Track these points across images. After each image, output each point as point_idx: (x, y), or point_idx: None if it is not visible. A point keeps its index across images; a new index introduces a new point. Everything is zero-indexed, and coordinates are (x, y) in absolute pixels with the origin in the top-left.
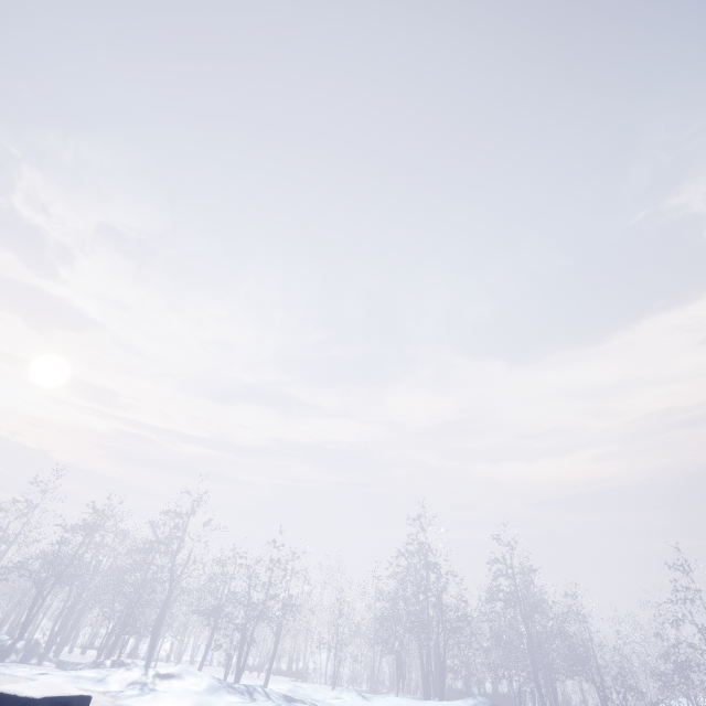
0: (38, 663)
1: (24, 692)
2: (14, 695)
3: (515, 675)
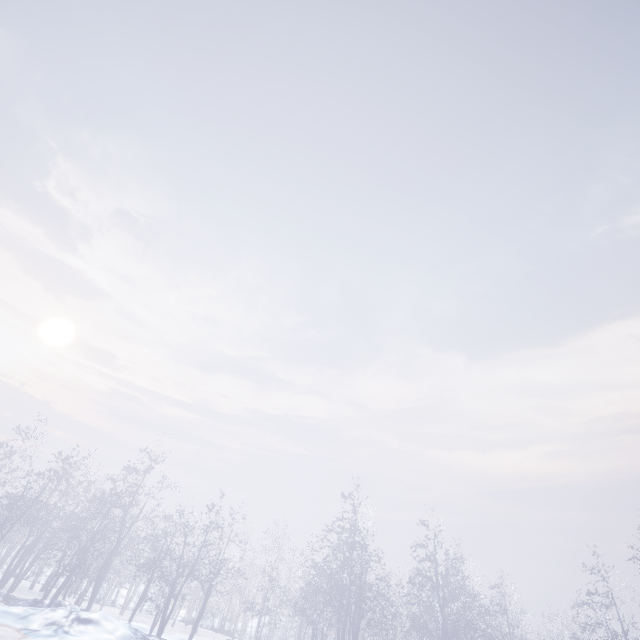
0: None
1: None
2: None
3: None
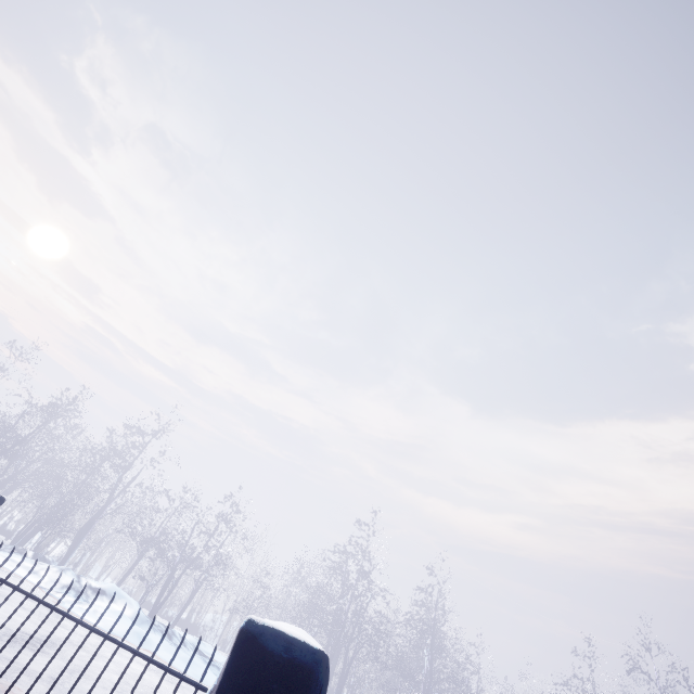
0: None
1: (310, 641)
2: (304, 642)
3: None
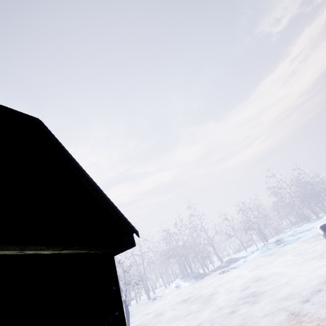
0: (208, 274)
1: None
2: None
3: (324, 202)
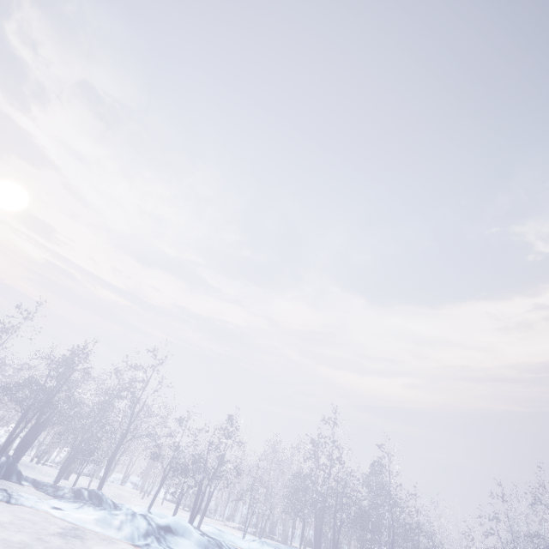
0: (18, 481)
1: None
2: None
3: None
